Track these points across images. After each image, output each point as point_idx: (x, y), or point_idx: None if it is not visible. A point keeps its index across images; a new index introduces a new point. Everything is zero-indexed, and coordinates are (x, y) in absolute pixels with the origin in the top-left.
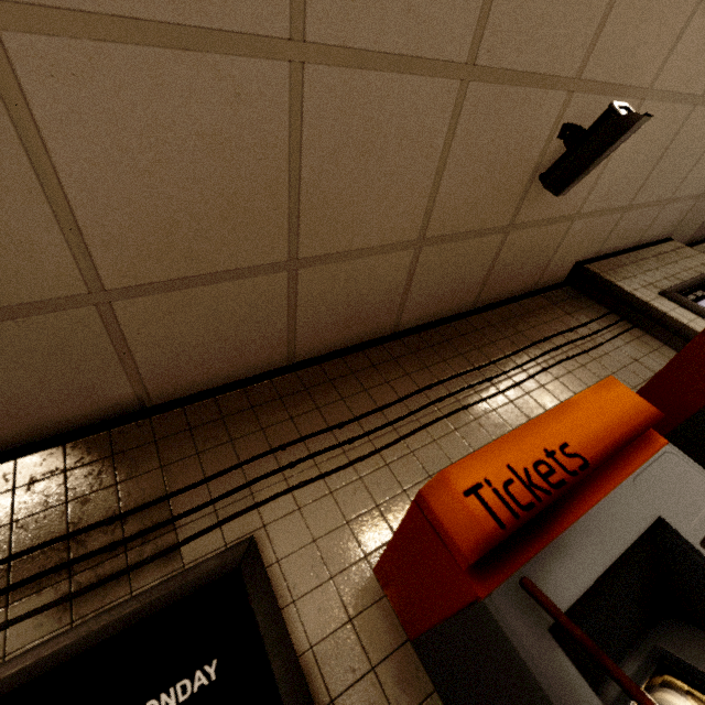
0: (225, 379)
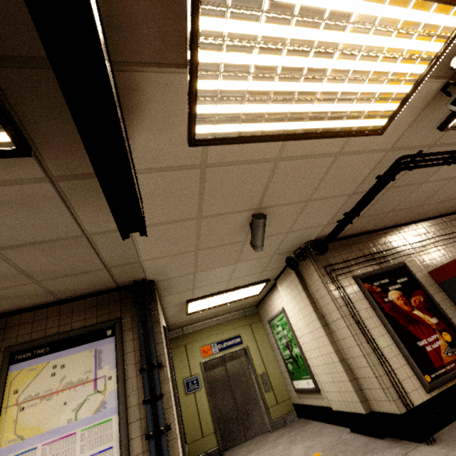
0: (382, 227)
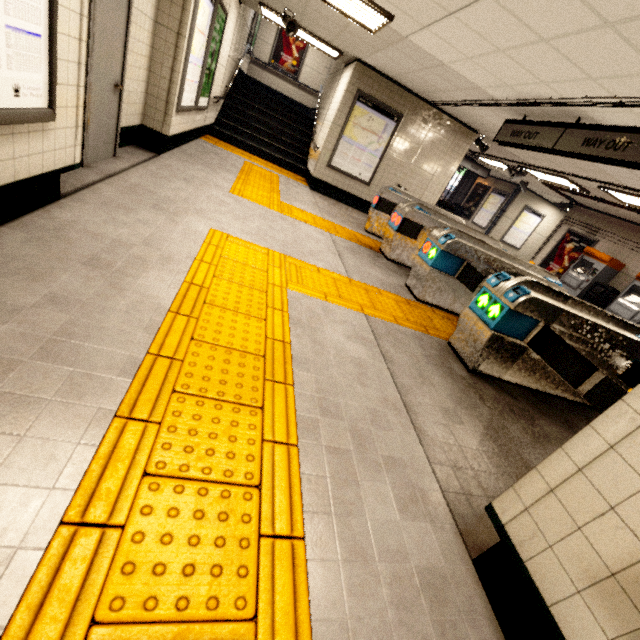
0: (623, 218)
